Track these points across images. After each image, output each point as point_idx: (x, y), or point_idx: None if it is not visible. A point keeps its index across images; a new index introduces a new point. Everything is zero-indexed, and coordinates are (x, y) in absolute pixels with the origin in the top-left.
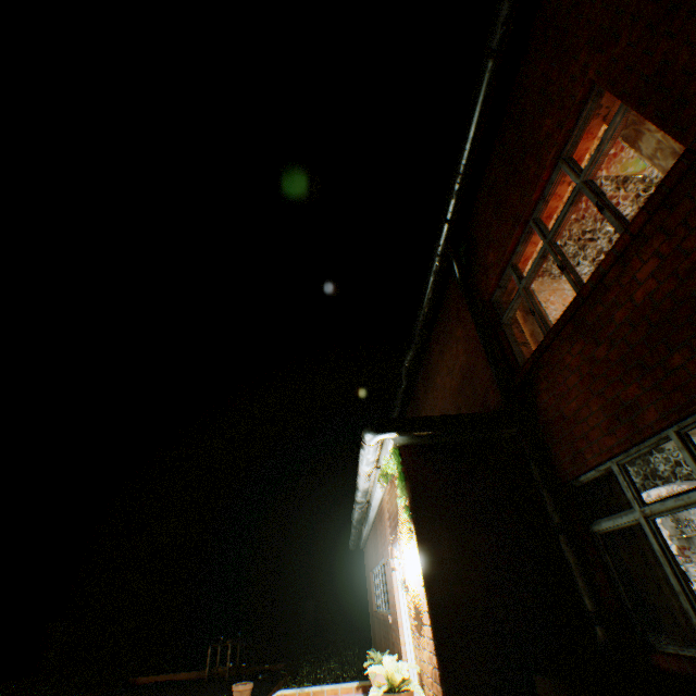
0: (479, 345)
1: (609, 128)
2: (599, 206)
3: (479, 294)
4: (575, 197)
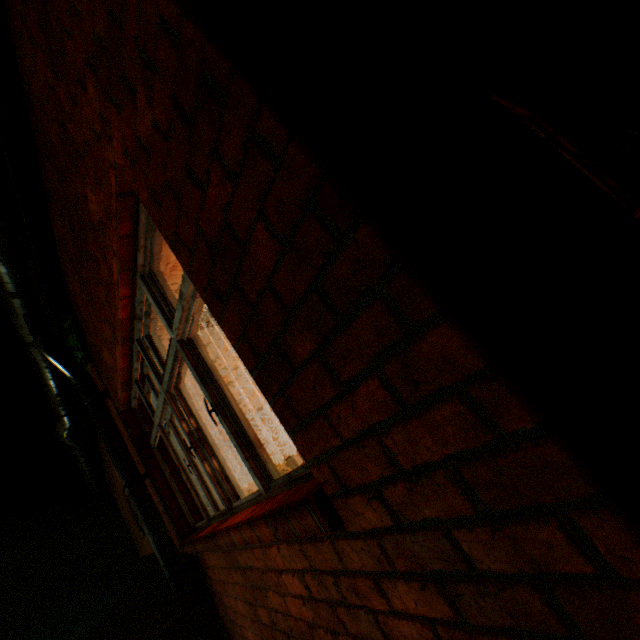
0: (137, 455)
1: (188, 280)
2: (212, 403)
3: (114, 392)
4: (179, 353)
